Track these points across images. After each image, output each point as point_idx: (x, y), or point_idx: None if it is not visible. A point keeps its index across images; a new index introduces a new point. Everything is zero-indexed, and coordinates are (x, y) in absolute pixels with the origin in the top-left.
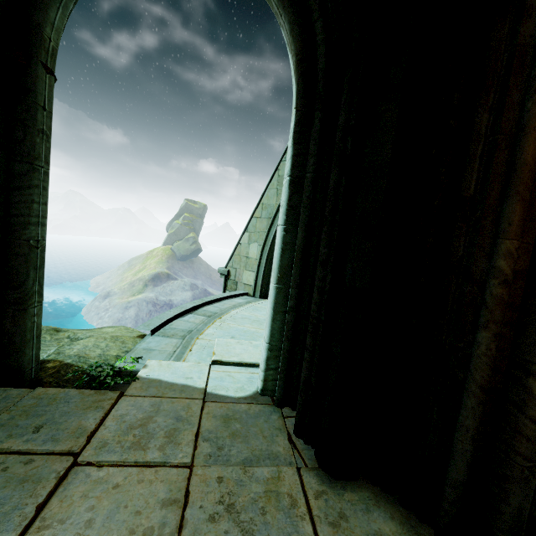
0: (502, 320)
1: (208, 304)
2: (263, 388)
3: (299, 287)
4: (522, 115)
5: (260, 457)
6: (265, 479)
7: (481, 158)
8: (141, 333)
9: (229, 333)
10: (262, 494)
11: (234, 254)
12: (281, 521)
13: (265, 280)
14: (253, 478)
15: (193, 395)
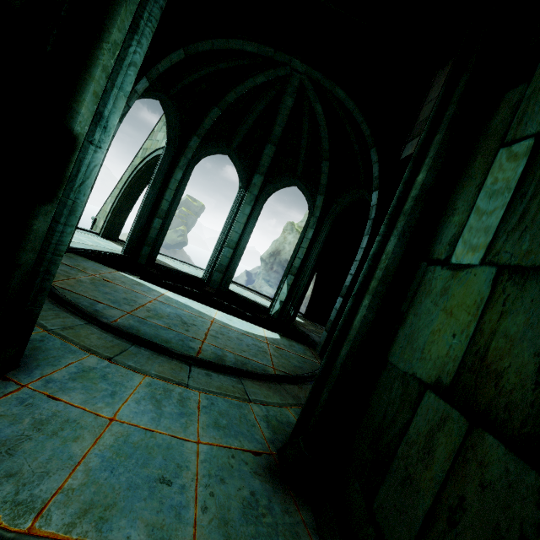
0: None
1: None
2: None
3: None
4: None
5: None
6: None
7: None
8: None
9: None
10: None
11: (102, 208)
12: None
13: (107, 227)
14: None
15: None
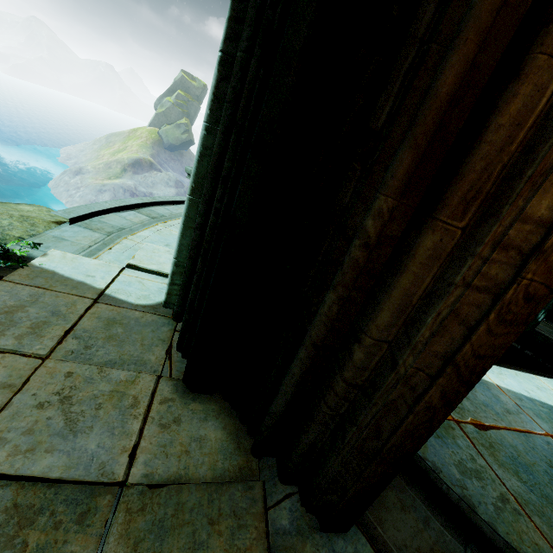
0: (351, 284)
1: (159, 204)
2: (166, 300)
3: (209, 204)
4: (464, 16)
5: (126, 362)
6: (119, 381)
7: (406, 77)
8: (63, 220)
9: (166, 240)
10: (107, 393)
11: None
12: (113, 417)
13: None
14: (106, 378)
15: (85, 294)
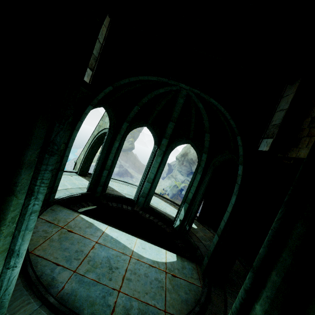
0: None
1: None
2: None
3: None
4: None
5: None
6: None
7: None
8: None
9: None
10: None
11: (79, 157)
12: None
13: (81, 169)
14: None
15: None
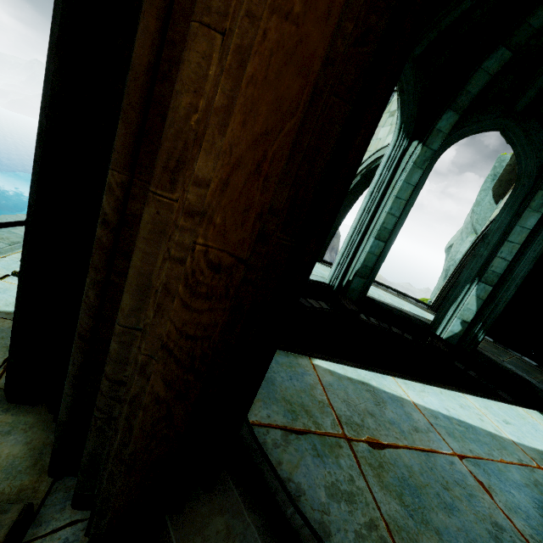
0: (102, 267)
1: None
2: None
3: None
4: None
5: None
6: None
7: None
8: None
9: None
10: None
11: None
12: None
13: None
14: None
15: None
